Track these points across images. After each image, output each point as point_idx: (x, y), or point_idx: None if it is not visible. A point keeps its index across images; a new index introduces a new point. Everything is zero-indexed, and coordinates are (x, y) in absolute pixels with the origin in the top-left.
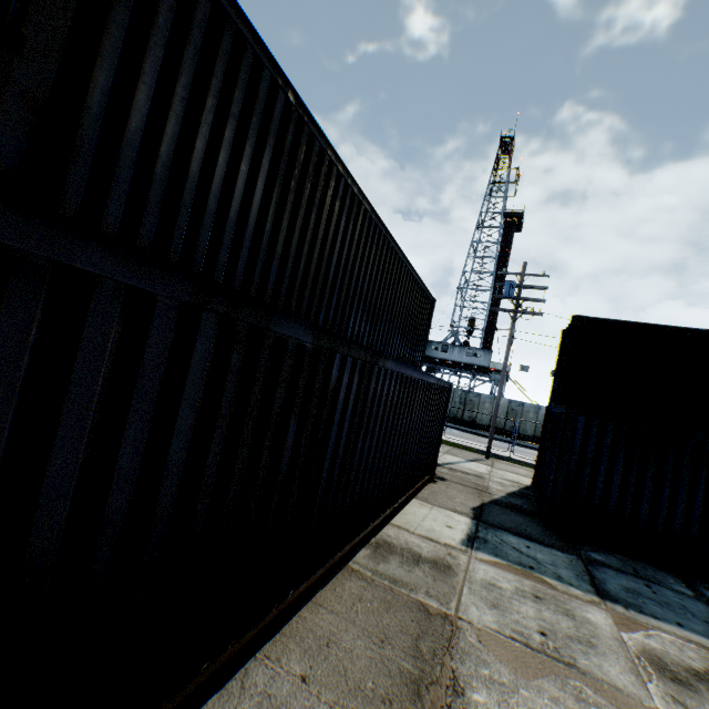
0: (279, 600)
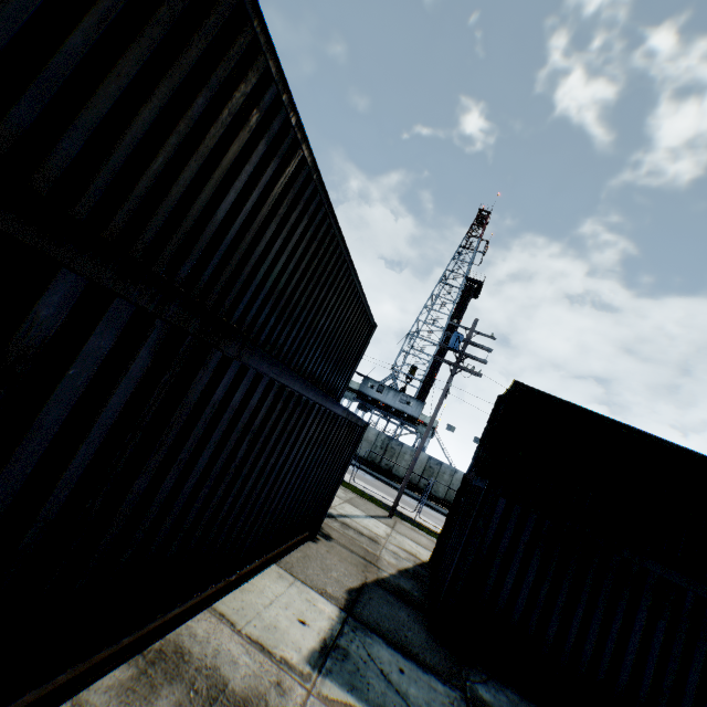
0: None
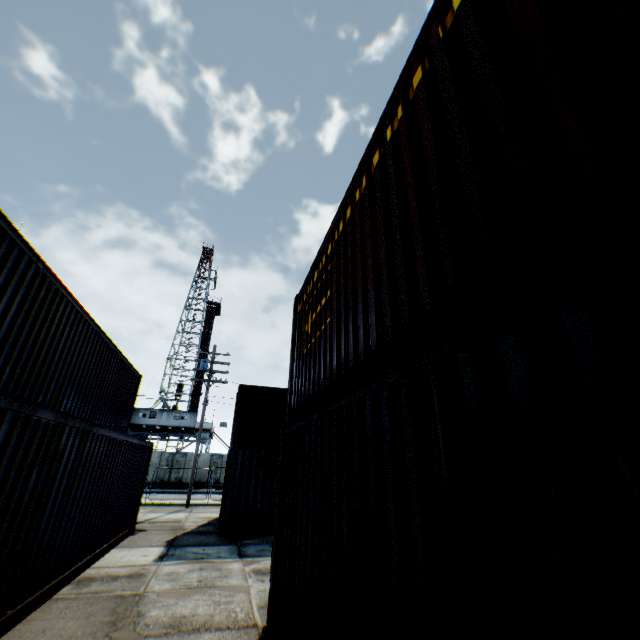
0: (2, 614)
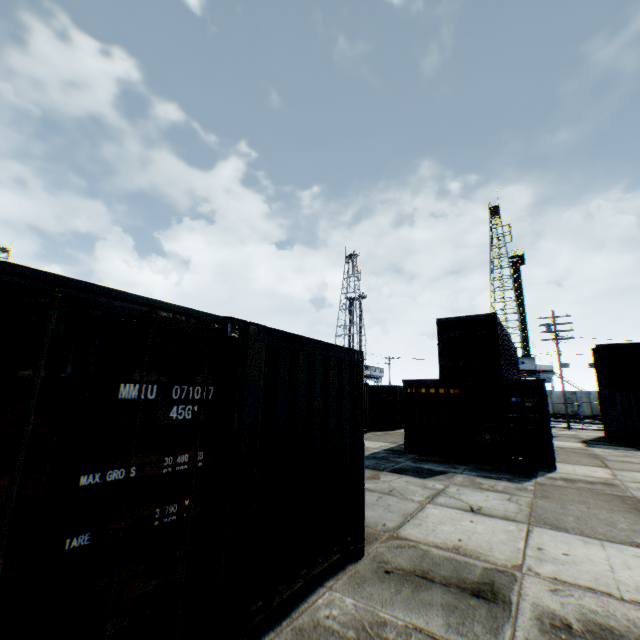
0: None
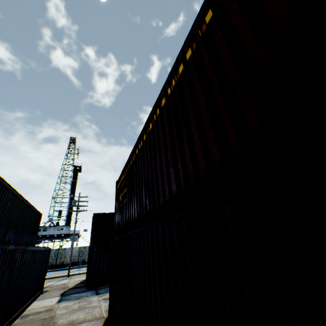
0: None
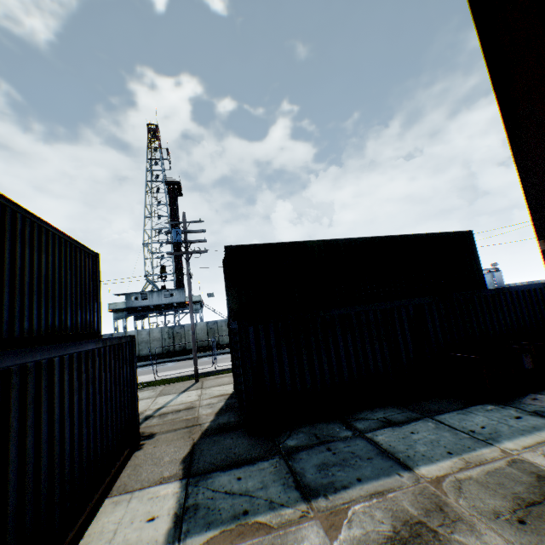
0: None
